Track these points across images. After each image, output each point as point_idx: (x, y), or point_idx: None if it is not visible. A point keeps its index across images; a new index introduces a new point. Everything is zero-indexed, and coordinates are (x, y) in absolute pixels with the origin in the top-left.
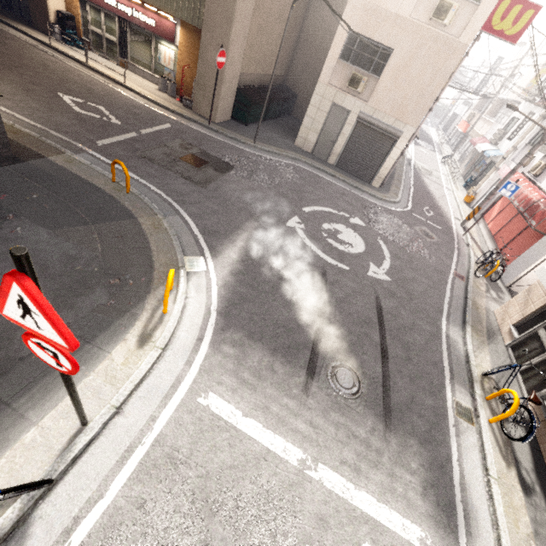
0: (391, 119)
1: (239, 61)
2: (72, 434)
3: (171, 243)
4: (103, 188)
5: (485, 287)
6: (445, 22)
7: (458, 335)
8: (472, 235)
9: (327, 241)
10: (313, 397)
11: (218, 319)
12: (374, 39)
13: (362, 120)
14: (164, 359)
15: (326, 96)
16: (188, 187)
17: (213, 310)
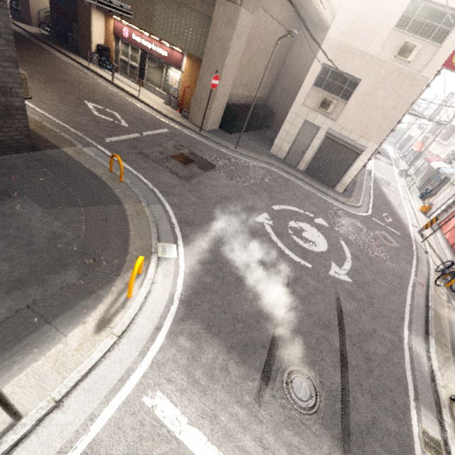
0: (356, 136)
1: (230, 84)
2: (2, 430)
3: (149, 229)
4: (101, 176)
5: (446, 296)
6: (409, 59)
7: (421, 347)
8: (429, 243)
9: (292, 237)
10: (266, 408)
11: (180, 308)
12: (344, 71)
13: (330, 135)
14: (118, 347)
15: (300, 115)
16: (173, 180)
17: (176, 297)
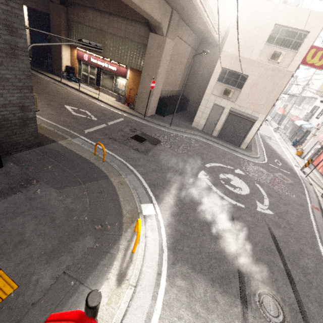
0: (250, 111)
1: (161, 85)
2: None
3: (132, 194)
4: (89, 159)
5: None
6: (278, 61)
7: None
8: (310, 177)
9: (225, 186)
10: None
11: (169, 254)
12: (236, 71)
13: (232, 112)
14: (136, 295)
15: (210, 100)
16: (137, 155)
17: (164, 246)
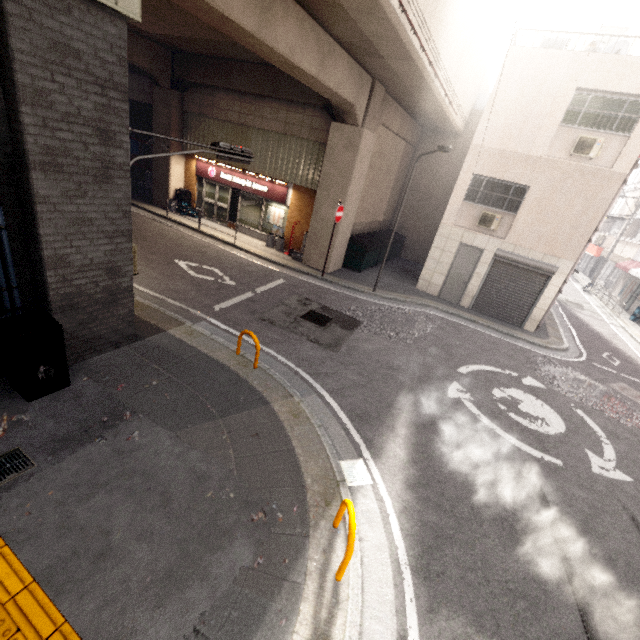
0: (538, 254)
1: (353, 213)
2: None
3: (319, 439)
4: (227, 363)
5: None
6: (591, 156)
7: None
8: None
9: (509, 416)
10: None
11: (417, 585)
12: (503, 179)
13: (500, 258)
14: None
15: (451, 237)
16: (317, 352)
17: (403, 563)
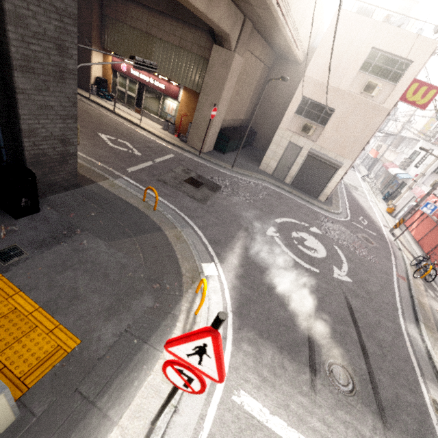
0: (333, 154)
1: (223, 113)
2: (145, 434)
3: (190, 251)
4: (137, 206)
5: (423, 286)
6: (373, 94)
7: (415, 332)
8: (400, 241)
9: (298, 247)
10: (320, 395)
11: (234, 319)
12: (320, 102)
13: (311, 154)
14: None
15: (284, 137)
16: (193, 204)
17: (229, 310)
